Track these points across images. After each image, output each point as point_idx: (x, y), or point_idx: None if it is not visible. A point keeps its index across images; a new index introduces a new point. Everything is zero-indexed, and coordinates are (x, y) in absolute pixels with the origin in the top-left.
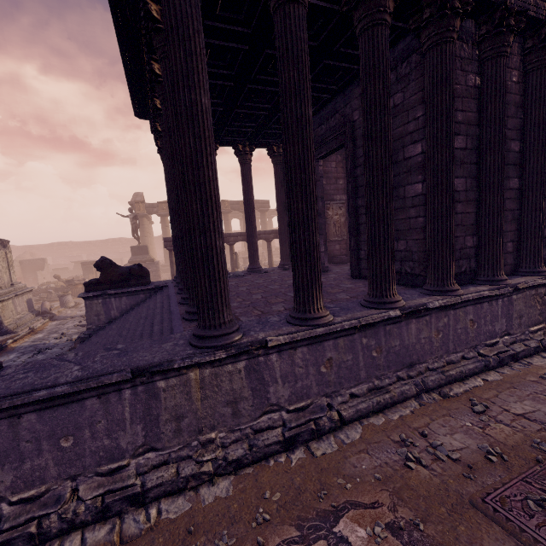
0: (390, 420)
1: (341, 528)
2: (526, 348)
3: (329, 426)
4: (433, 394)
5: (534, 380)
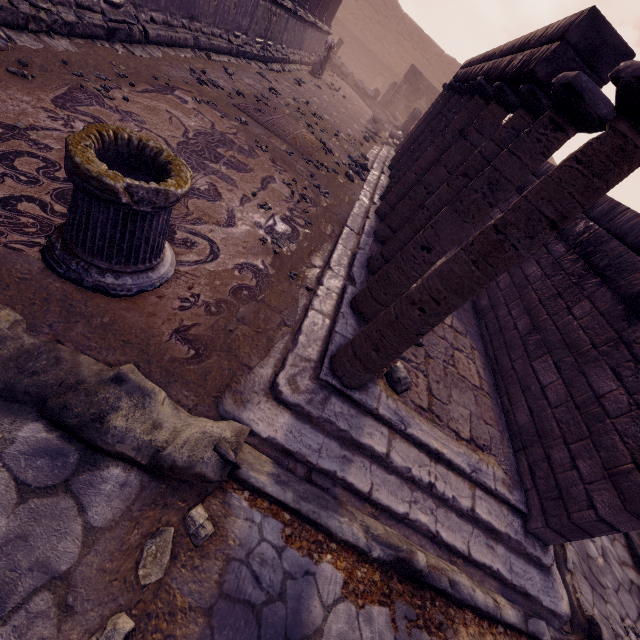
0: (179, 56)
1: (178, 94)
2: (252, 52)
3: (139, 38)
4: (202, 54)
5: (254, 72)
